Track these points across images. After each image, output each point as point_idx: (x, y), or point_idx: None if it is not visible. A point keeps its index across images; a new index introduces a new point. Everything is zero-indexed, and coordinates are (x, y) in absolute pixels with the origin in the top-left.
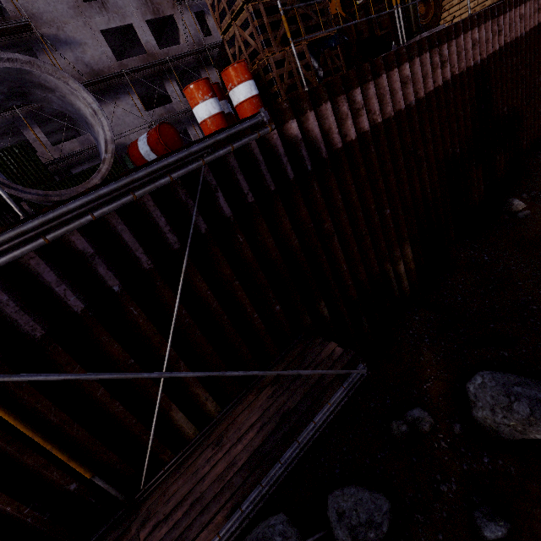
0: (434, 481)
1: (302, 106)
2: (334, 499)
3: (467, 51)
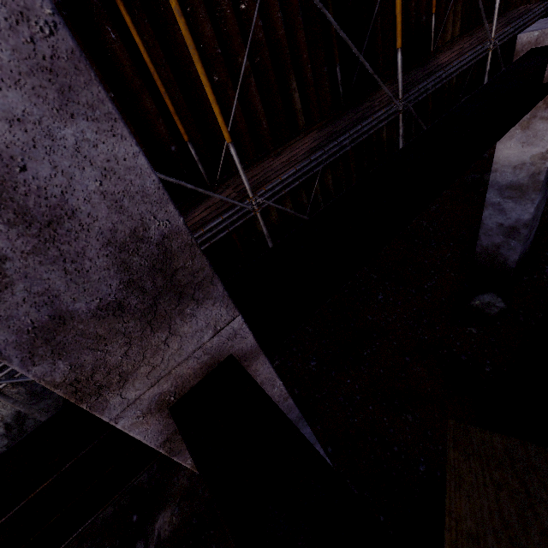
0: None
1: None
2: None
3: None
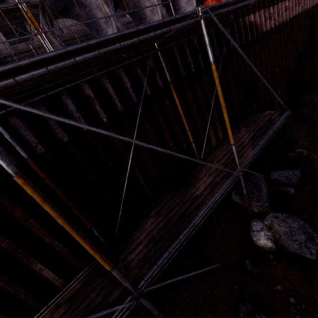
0: (314, 166)
1: (254, 9)
2: (274, 172)
3: (307, 1)
